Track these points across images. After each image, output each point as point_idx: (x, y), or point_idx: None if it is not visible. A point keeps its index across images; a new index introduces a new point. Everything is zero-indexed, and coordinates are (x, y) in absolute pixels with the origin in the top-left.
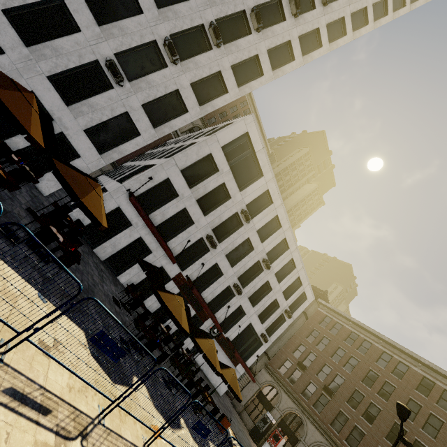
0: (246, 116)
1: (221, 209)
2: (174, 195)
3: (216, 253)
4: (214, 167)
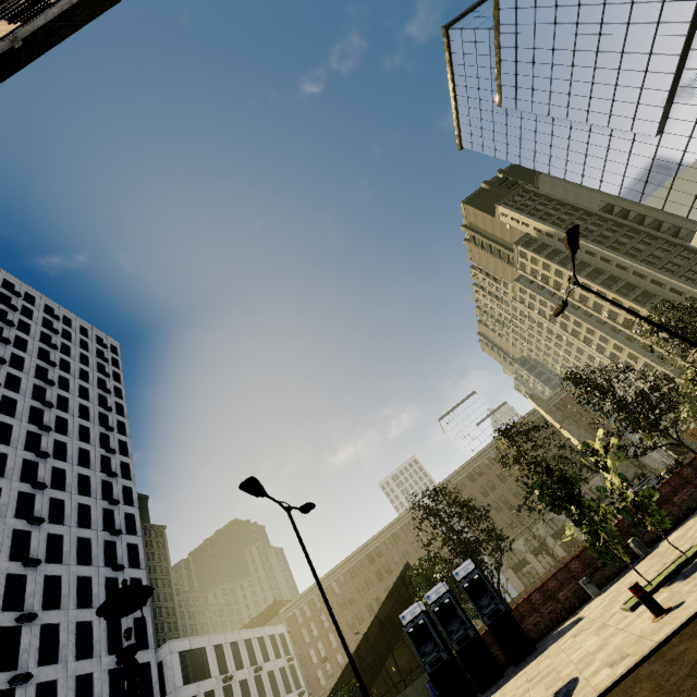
0: (166, 647)
1: None
2: None
3: None
4: None
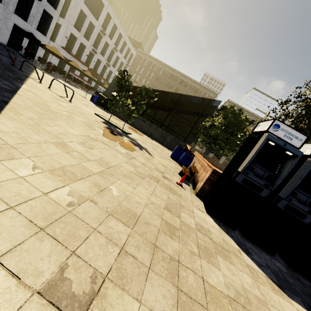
0: None
1: (93, 35)
2: (75, 38)
3: (97, 54)
4: (84, 14)
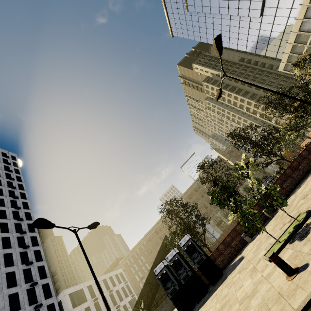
0: (62, 294)
1: None
2: None
3: None
4: None
